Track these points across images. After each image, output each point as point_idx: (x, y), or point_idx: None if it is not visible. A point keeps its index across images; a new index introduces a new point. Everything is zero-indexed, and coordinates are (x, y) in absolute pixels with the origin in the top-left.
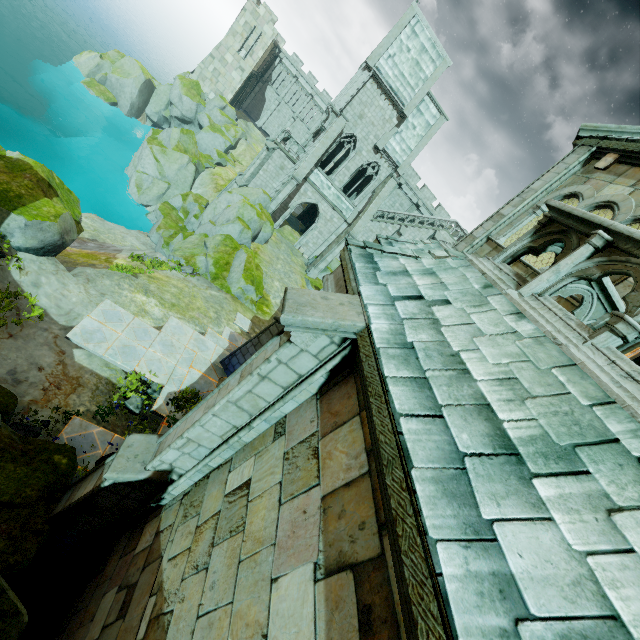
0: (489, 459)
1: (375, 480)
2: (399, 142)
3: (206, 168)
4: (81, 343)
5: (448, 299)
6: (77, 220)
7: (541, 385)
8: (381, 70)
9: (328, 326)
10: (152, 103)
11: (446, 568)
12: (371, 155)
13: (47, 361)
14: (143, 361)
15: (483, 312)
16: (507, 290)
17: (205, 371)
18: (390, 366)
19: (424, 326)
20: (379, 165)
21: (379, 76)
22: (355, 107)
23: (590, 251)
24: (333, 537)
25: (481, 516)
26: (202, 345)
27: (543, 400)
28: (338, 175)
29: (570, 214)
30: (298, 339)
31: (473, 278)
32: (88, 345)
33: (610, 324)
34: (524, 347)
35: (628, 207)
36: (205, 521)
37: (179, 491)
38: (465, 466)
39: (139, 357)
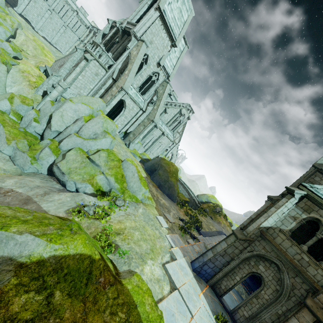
0: None
1: None
2: (169, 61)
3: (12, 65)
4: None
5: None
6: (106, 256)
7: None
8: (166, 13)
9: None
10: None
11: None
12: (155, 68)
13: None
14: None
15: None
16: None
17: (200, 289)
18: None
19: None
20: (159, 74)
21: (164, 16)
22: (148, 35)
23: None
24: None
25: None
26: (183, 269)
27: None
28: (136, 80)
29: None
30: None
31: None
32: None
33: None
34: None
35: None
36: None
37: None
38: None
39: None
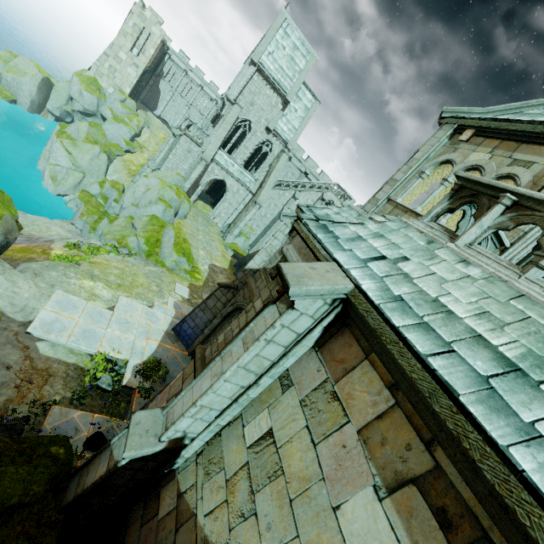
0: (504, 377)
1: (406, 409)
2: (286, 123)
3: (117, 156)
4: (43, 335)
5: (405, 256)
6: (15, 219)
7: (508, 314)
8: (264, 65)
9: (326, 291)
10: (52, 99)
11: (525, 465)
12: (264, 135)
13: (13, 359)
14: (104, 341)
15: (437, 263)
16: (447, 244)
17: (161, 340)
18: (396, 317)
19: (401, 281)
20: (272, 143)
21: (263, 70)
22: (246, 96)
23: (502, 209)
24: (383, 461)
25: (523, 421)
26: (153, 317)
27: (515, 325)
28: (239, 154)
29: (478, 182)
30: (300, 305)
31: (416, 237)
32: (50, 336)
33: (535, 262)
34: (482, 287)
35: (491, 169)
36: (234, 474)
37: (191, 453)
38: (492, 386)
39: (100, 338)
